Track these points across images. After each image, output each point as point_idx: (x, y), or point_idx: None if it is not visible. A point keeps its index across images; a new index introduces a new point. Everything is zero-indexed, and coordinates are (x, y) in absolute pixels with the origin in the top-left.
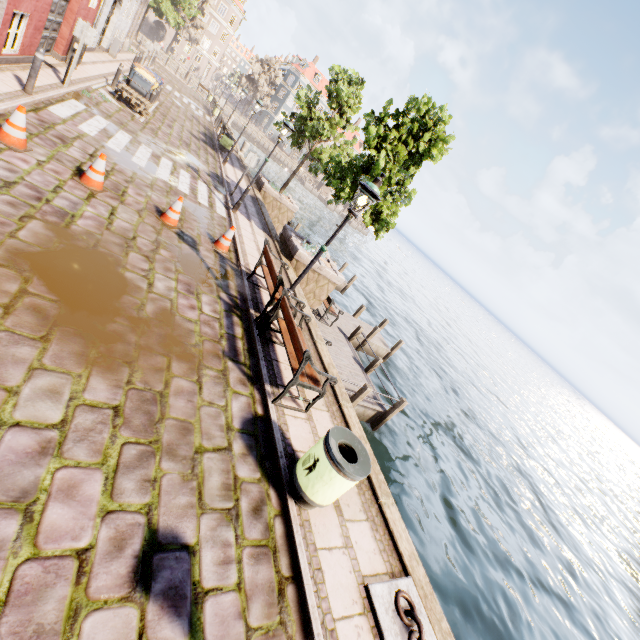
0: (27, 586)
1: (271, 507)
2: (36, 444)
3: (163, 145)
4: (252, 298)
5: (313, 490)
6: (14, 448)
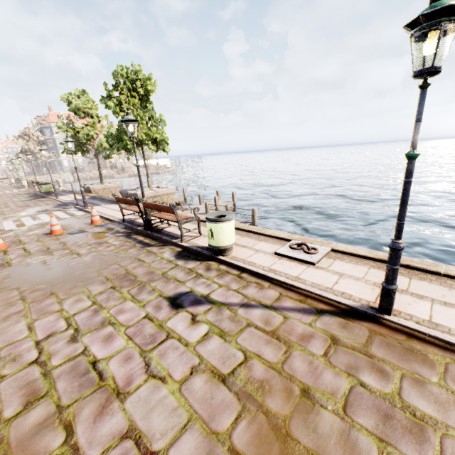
0: (134, 333)
1: (214, 265)
2: (90, 313)
3: (14, 215)
4: (134, 225)
5: (221, 241)
6: (83, 318)
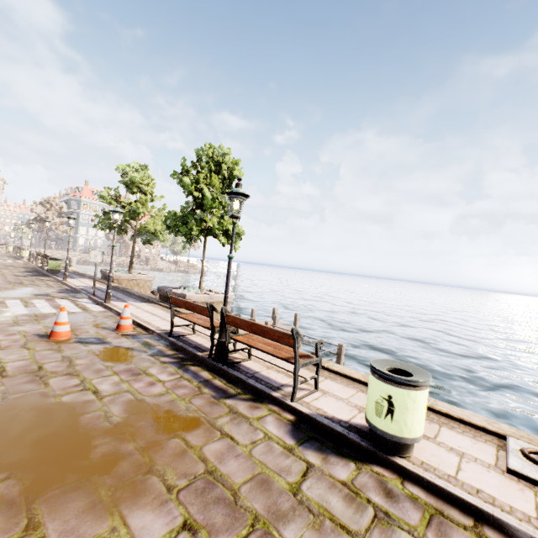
0: None
1: (391, 480)
2: None
3: None
4: (188, 346)
5: (408, 427)
6: None
